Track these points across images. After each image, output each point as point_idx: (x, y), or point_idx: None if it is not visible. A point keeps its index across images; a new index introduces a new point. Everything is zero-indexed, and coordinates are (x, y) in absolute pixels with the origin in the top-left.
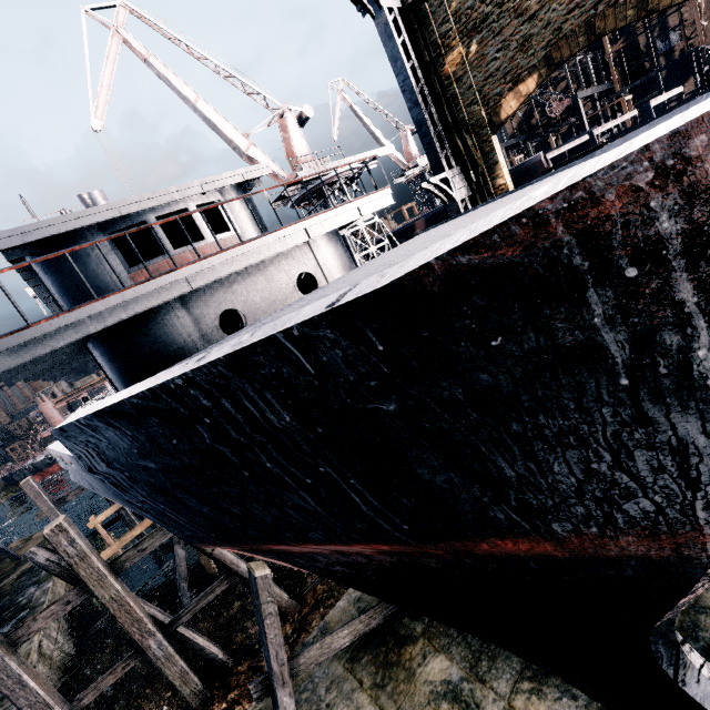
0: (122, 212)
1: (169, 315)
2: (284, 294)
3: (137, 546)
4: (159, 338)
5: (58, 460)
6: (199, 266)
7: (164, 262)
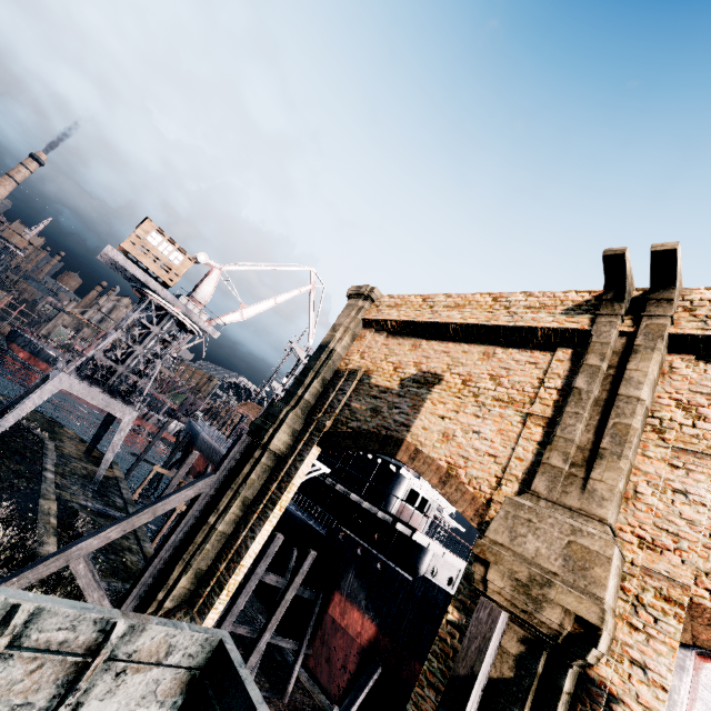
0: (421, 487)
1: (431, 555)
2: (445, 577)
3: (305, 588)
4: (425, 558)
5: (338, 534)
6: (448, 552)
7: (410, 509)
